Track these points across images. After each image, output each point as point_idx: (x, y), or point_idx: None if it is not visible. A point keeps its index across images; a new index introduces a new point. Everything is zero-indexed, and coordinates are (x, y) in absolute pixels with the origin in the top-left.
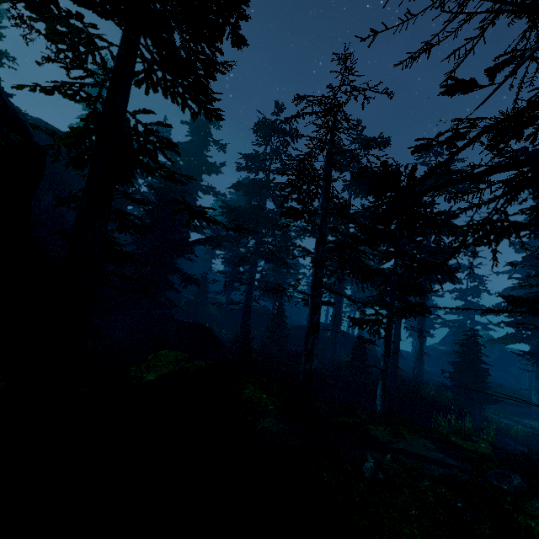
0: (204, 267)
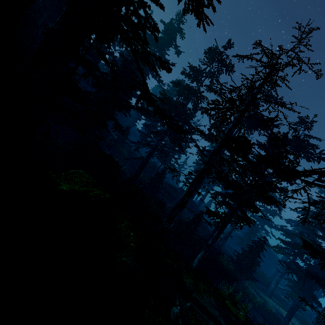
0: (131, 122)
